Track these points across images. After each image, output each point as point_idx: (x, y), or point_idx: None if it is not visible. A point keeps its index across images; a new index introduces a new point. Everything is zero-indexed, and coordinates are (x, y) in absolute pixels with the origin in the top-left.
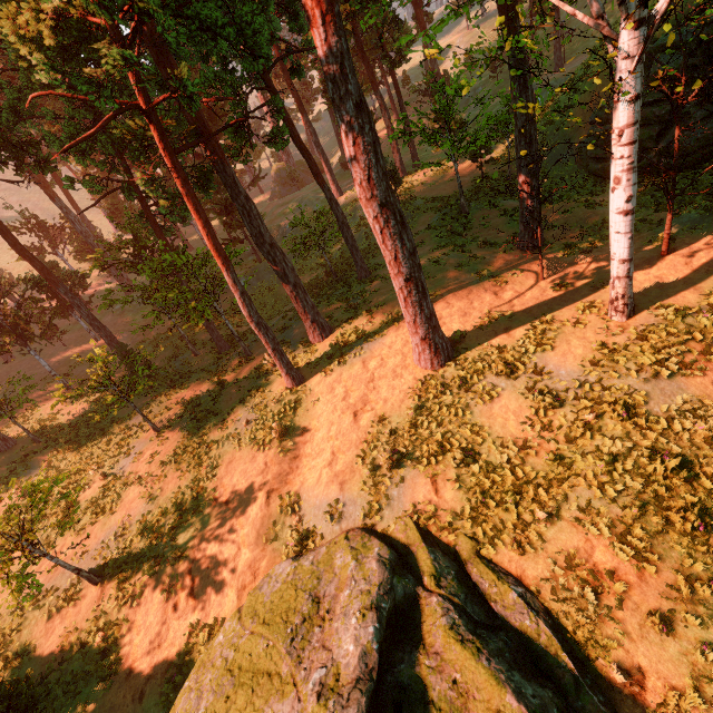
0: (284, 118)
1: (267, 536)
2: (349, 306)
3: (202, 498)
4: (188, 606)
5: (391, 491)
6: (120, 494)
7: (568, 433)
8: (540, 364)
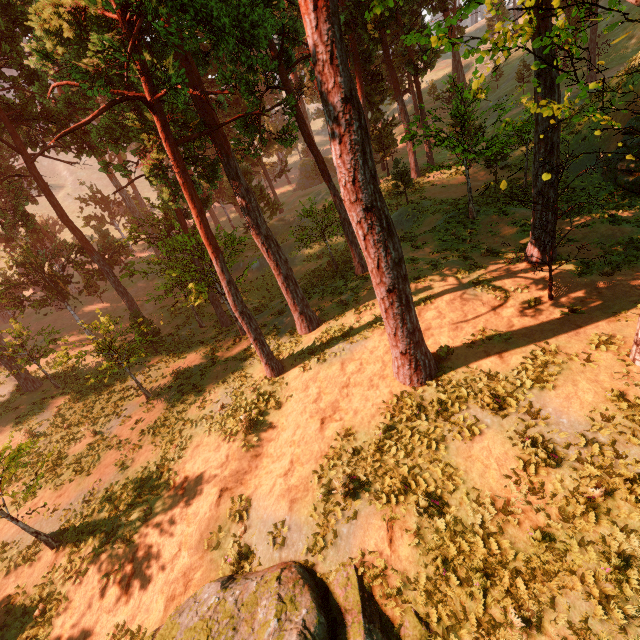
0: (297, 116)
1: (210, 541)
2: (340, 301)
3: (163, 479)
4: (120, 601)
5: (341, 527)
6: (101, 455)
7: (564, 506)
8: (537, 405)
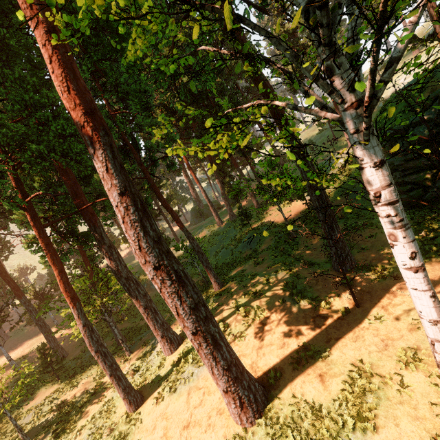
0: (155, 192)
1: None
2: None
3: None
4: None
5: None
6: None
7: None
8: None
